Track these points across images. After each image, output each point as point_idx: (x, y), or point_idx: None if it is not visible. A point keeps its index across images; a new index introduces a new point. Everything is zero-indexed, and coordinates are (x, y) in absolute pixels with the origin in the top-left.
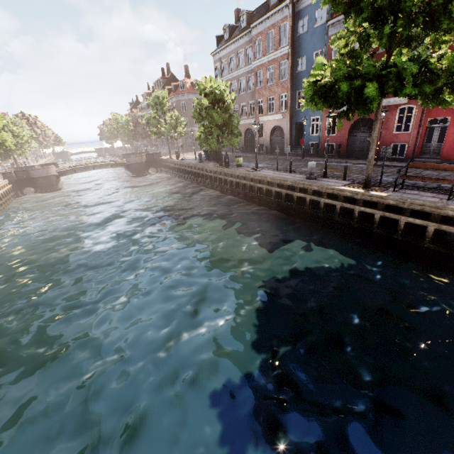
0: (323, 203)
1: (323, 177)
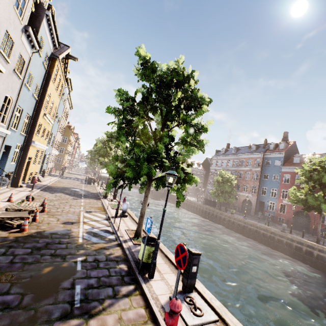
0: (294, 245)
1: (289, 233)
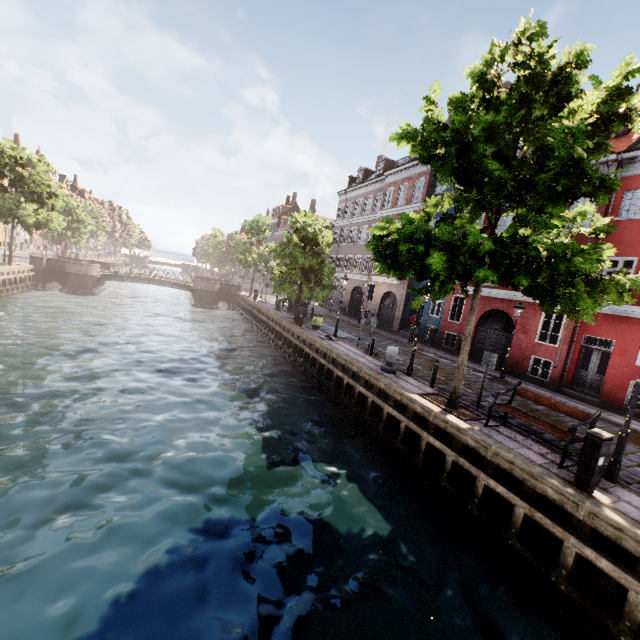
0: (386, 413)
1: (406, 374)
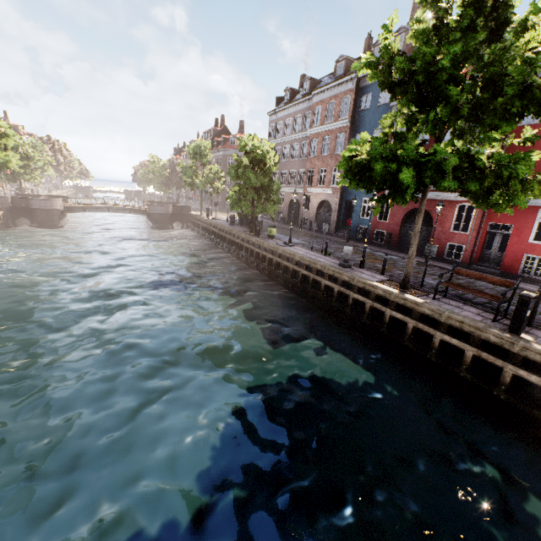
0: (351, 298)
1: (359, 267)
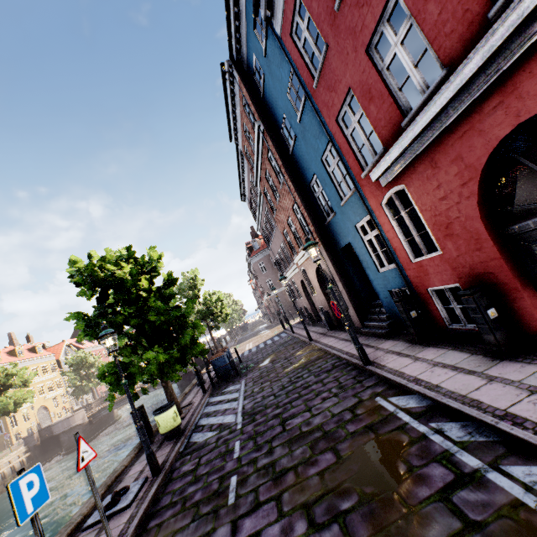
0: None
1: None
